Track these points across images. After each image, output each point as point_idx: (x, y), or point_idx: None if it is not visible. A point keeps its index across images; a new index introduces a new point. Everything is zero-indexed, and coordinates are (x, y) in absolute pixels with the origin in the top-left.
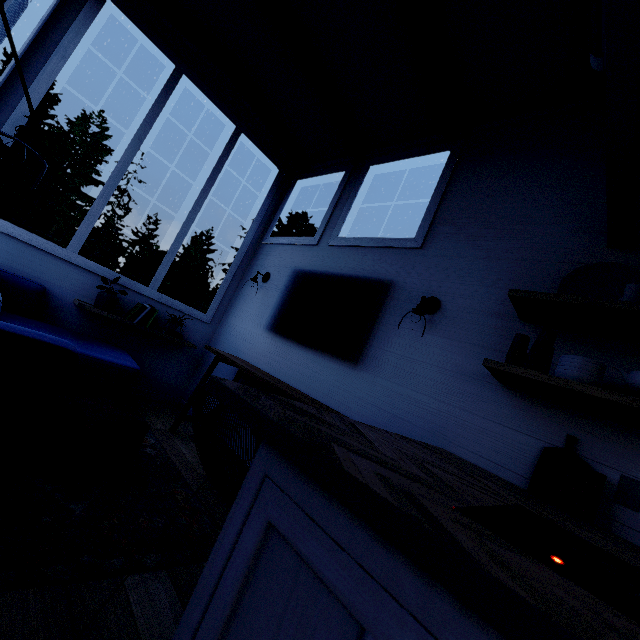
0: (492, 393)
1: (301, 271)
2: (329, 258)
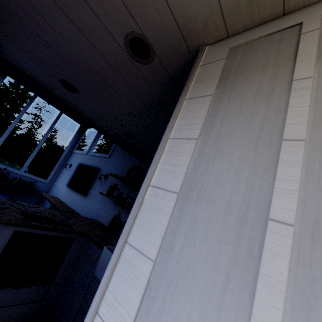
0: (110, 202)
1: (80, 164)
2: (88, 159)
